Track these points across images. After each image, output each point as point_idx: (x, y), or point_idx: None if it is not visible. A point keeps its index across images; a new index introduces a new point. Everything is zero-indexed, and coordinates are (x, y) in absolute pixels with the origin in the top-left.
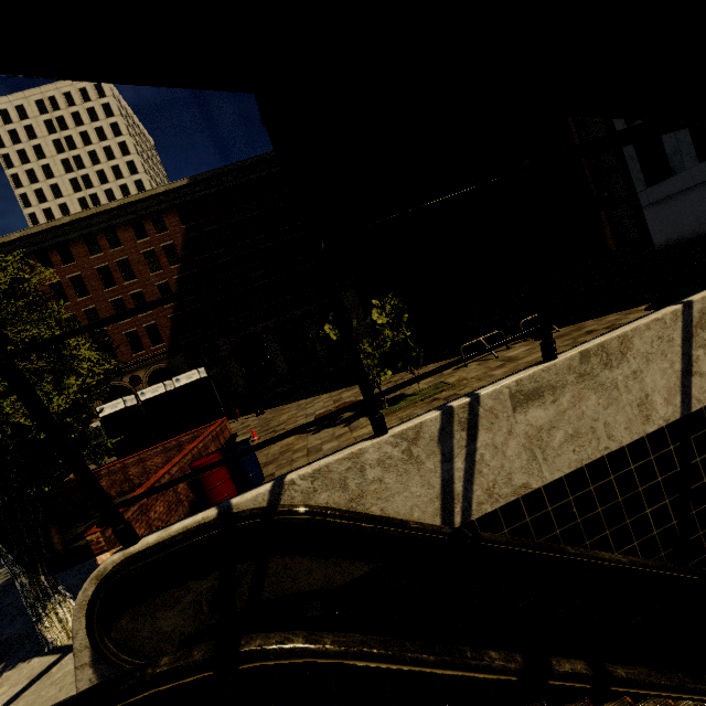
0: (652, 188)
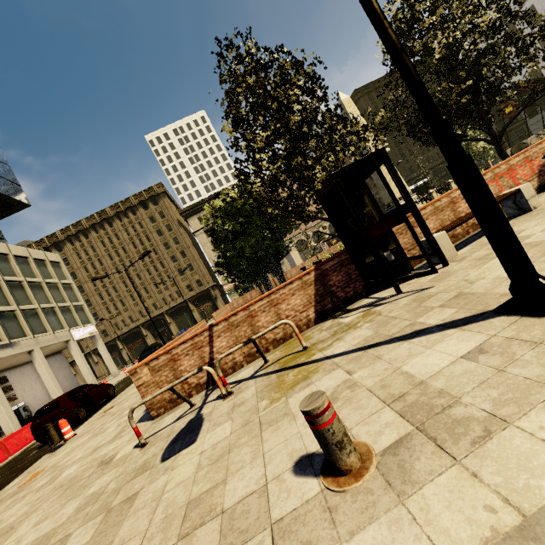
0: (531, 119)
